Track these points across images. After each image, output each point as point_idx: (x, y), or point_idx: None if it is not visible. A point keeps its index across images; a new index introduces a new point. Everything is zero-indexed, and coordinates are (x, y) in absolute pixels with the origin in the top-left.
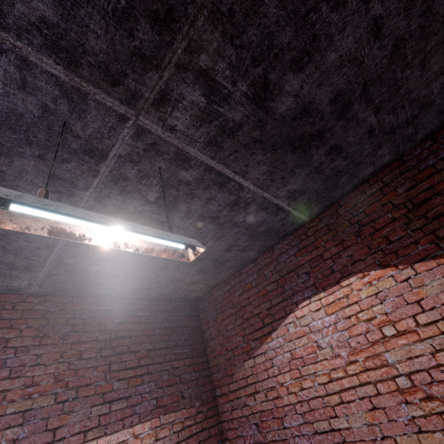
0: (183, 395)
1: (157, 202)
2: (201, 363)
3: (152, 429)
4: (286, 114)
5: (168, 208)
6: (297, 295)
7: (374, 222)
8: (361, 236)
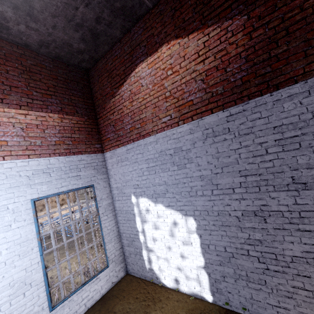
0: (77, 112)
1: None
2: (89, 103)
3: (59, 118)
4: None
5: None
6: (138, 60)
7: (182, 8)
8: (173, 19)
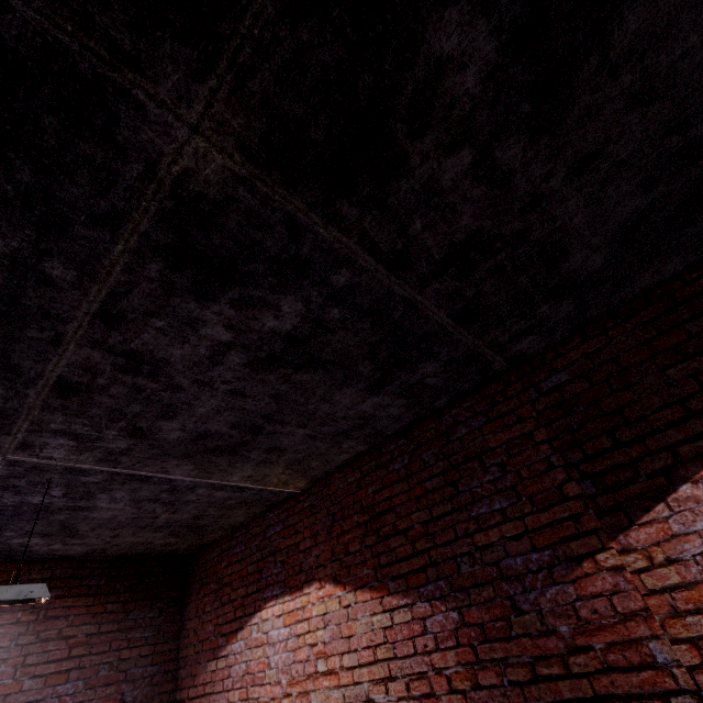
0: (124, 699)
1: (67, 495)
2: (167, 651)
3: None
4: (182, 439)
5: (85, 498)
6: (268, 589)
7: (344, 520)
8: (331, 534)
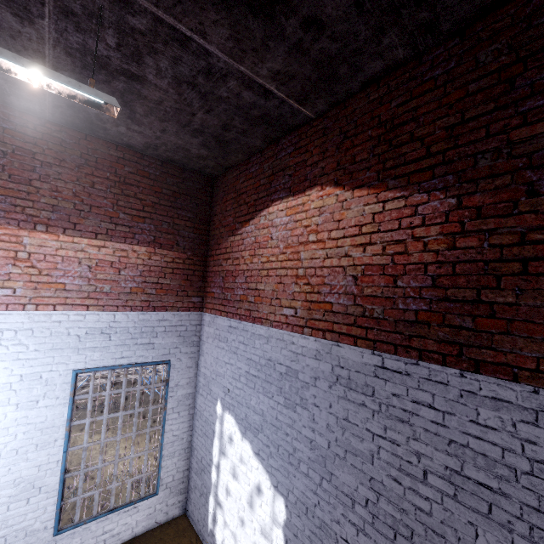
0: (178, 244)
1: (120, 49)
2: (202, 230)
3: (148, 252)
4: None
5: (135, 60)
6: (276, 194)
7: (356, 136)
8: (339, 150)
